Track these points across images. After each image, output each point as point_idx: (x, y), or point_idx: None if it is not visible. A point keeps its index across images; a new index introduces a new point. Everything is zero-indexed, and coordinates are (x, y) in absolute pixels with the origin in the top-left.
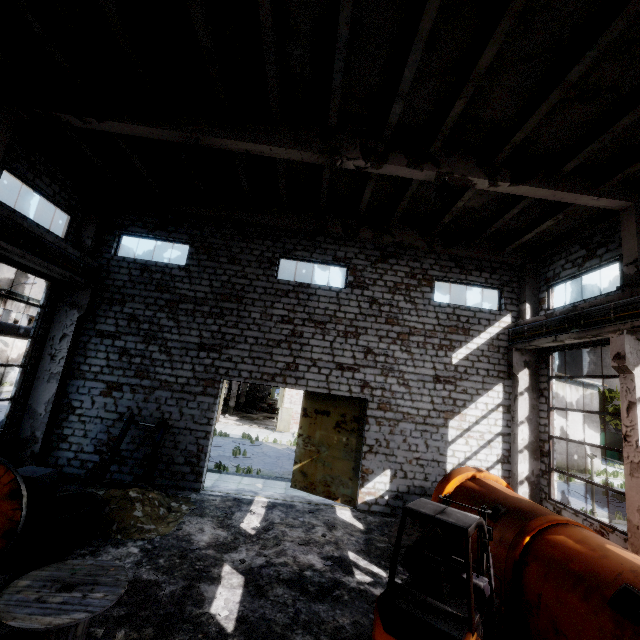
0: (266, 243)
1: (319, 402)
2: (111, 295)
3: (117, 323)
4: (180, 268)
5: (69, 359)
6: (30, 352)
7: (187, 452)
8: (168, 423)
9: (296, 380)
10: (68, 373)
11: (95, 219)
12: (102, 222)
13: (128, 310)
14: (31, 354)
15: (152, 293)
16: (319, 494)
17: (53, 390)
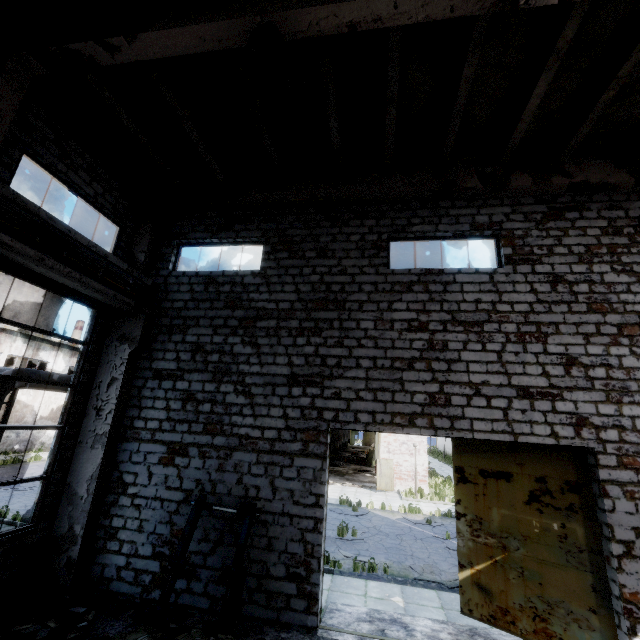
0: (366, 223)
1: (485, 456)
2: (170, 321)
3: (178, 357)
4: (254, 274)
5: (119, 413)
6: (68, 406)
7: (288, 556)
8: (255, 505)
9: (451, 421)
10: (118, 433)
11: (148, 229)
12: (157, 233)
13: (191, 338)
14: (70, 409)
15: (220, 311)
16: (525, 635)
17: (98, 460)
